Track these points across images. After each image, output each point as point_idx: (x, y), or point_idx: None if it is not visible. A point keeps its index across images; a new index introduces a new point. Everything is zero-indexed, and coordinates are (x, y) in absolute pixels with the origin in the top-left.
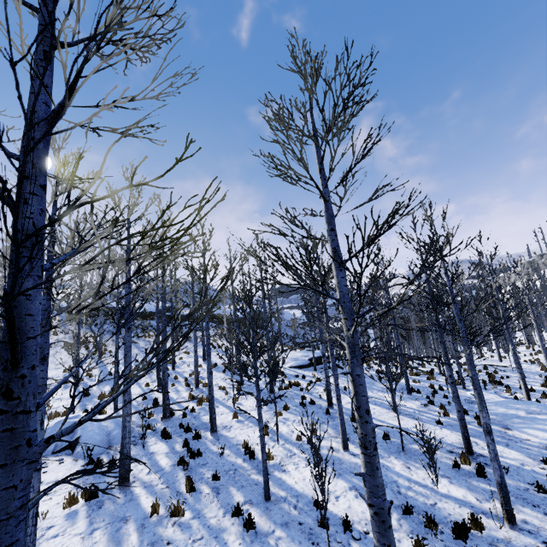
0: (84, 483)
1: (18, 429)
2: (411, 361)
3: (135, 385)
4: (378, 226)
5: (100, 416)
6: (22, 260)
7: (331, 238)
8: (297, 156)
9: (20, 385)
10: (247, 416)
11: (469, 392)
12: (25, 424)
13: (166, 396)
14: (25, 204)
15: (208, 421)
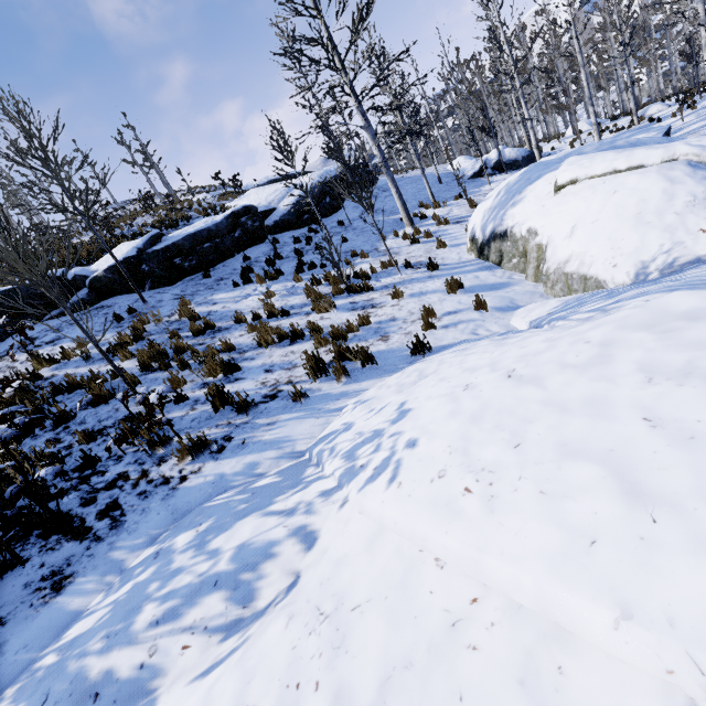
0: None
1: None
2: None
3: None
4: None
5: None
6: None
7: None
8: None
9: None
10: None
11: None
12: None
13: None
14: None
15: None
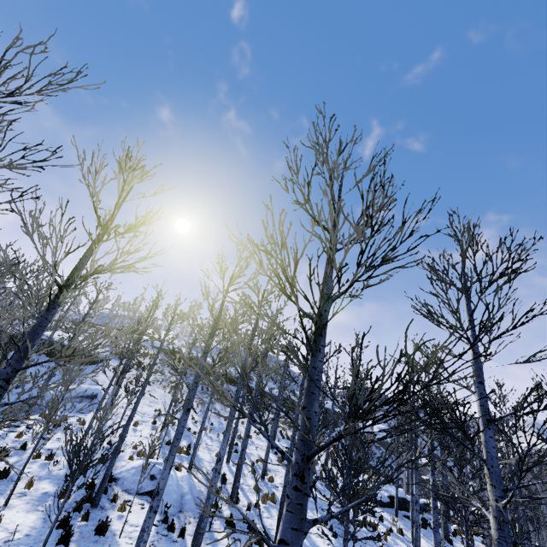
0: (158, 541)
1: (304, 506)
2: None
3: (207, 449)
4: (542, 400)
5: (178, 472)
6: (315, 388)
7: (478, 391)
8: (452, 310)
9: (308, 474)
10: (312, 542)
11: None
12: (306, 503)
13: (238, 477)
14: (319, 352)
15: (271, 528)
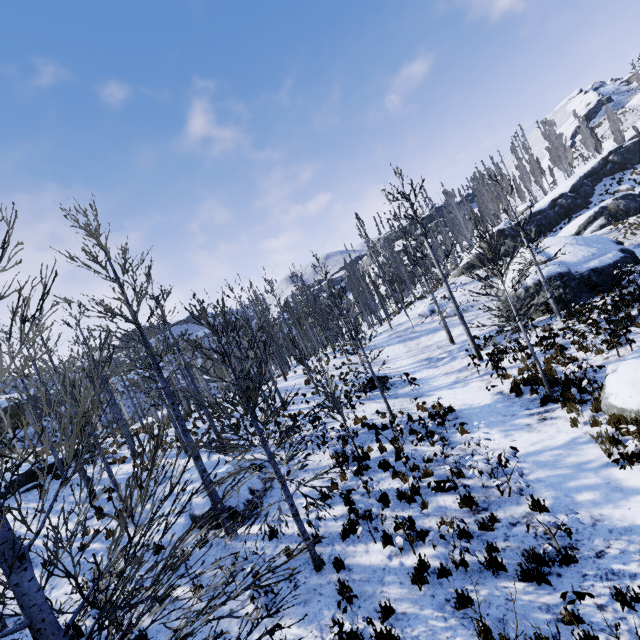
0: None
1: None
2: (186, 418)
3: None
4: None
5: None
6: None
7: None
8: None
9: None
10: None
11: (183, 460)
12: None
13: None
14: None
15: None
